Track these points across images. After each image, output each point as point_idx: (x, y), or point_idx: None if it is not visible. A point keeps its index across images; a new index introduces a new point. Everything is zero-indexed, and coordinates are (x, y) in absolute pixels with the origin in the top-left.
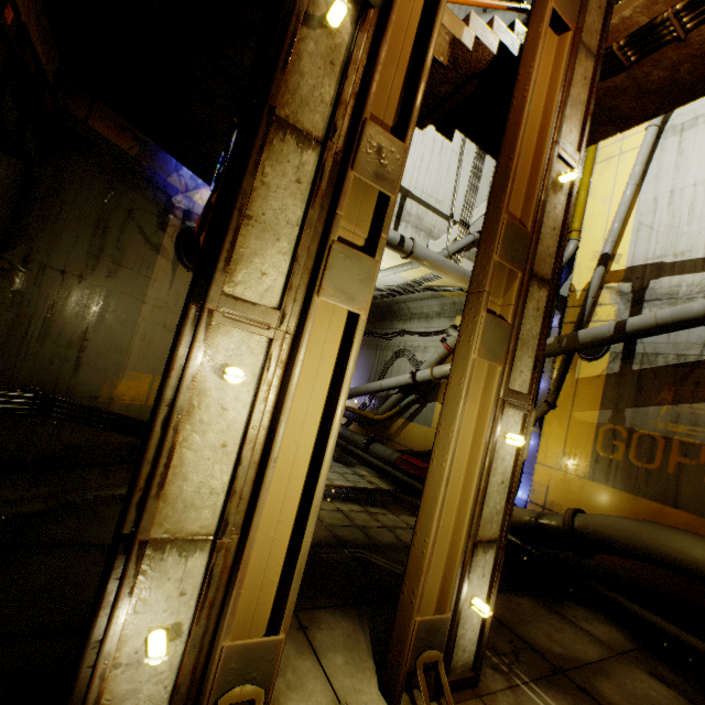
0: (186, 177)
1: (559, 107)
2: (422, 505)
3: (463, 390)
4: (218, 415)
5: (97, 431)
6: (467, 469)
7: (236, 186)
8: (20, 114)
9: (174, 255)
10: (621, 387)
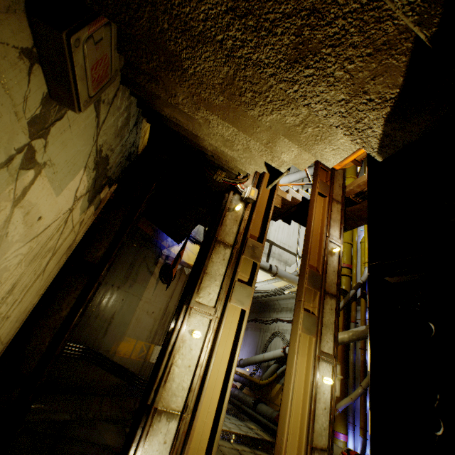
0: (169, 241)
1: (327, 223)
2: (280, 416)
3: (295, 349)
4: (189, 352)
5: (104, 372)
6: (303, 397)
7: (203, 262)
8: None
9: (158, 276)
10: None
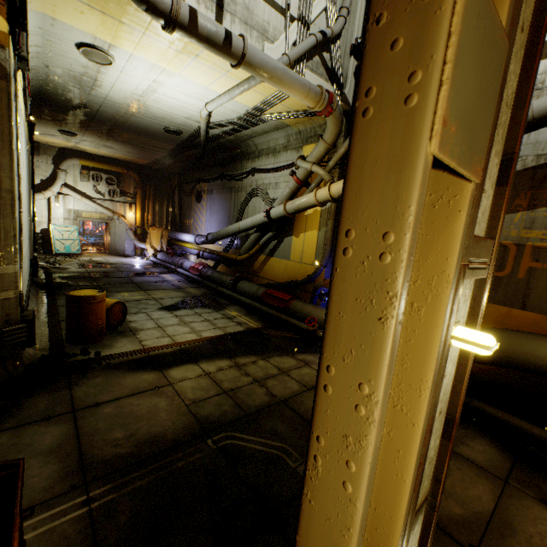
0: None
1: None
2: None
3: (397, 275)
4: None
5: None
6: (388, 432)
7: None
8: None
9: None
10: None
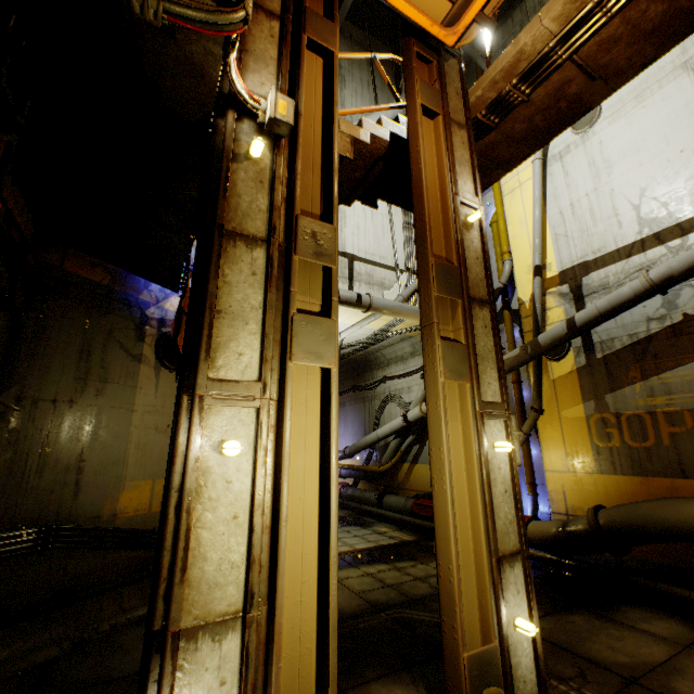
0: (156, 291)
1: (449, 168)
2: (436, 533)
3: (441, 412)
4: (225, 489)
5: (104, 552)
6: (469, 486)
7: (203, 290)
8: (10, 275)
9: (155, 360)
10: (594, 376)
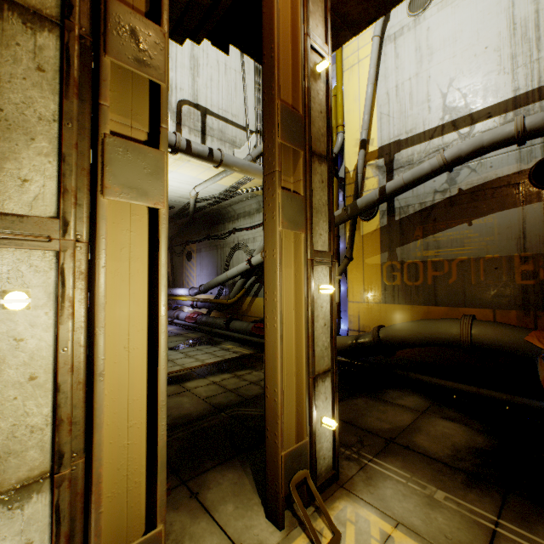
0: None
1: (303, 2)
2: (266, 363)
3: (277, 259)
4: (13, 349)
5: None
6: (296, 323)
7: None
8: None
9: None
10: (391, 234)
